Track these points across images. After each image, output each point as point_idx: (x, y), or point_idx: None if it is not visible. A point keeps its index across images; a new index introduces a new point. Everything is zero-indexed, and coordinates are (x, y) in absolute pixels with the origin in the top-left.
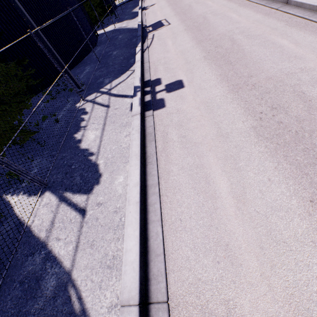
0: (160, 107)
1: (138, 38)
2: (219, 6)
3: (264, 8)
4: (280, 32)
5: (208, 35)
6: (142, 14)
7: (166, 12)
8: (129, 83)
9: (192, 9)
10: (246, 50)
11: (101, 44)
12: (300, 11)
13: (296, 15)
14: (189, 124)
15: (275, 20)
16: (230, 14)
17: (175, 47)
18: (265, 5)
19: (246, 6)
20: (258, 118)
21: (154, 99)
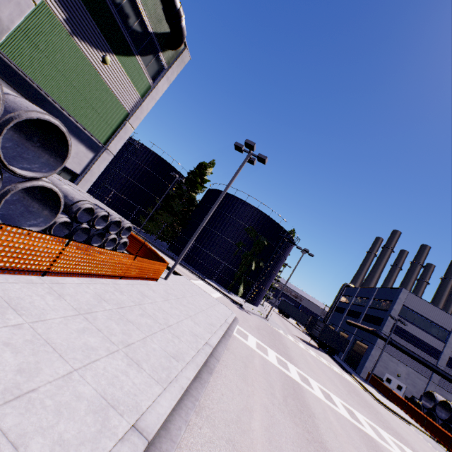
0: None
1: None
2: None
3: None
4: None
5: None
6: None
7: None
8: None
9: None
10: None
11: None
12: None
13: None
14: None
15: None
16: None
17: None
18: None
19: None
20: None
21: None
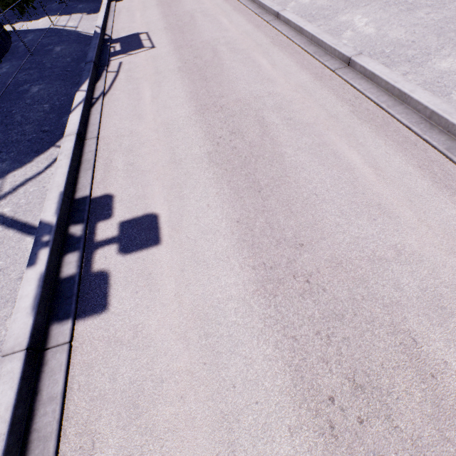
0: (94, 308)
1: (87, 67)
2: (239, 32)
3: (313, 62)
4: (344, 129)
5: (219, 97)
6: (109, 8)
7: (151, 18)
8: (47, 186)
9: (196, 25)
10: (289, 160)
11: (14, 59)
12: (371, 88)
13: (367, 96)
14: (158, 405)
15: (332, 95)
16: (257, 56)
17: (155, 110)
18: (313, 56)
19: (284, 47)
20: (327, 424)
21: (86, 269)
